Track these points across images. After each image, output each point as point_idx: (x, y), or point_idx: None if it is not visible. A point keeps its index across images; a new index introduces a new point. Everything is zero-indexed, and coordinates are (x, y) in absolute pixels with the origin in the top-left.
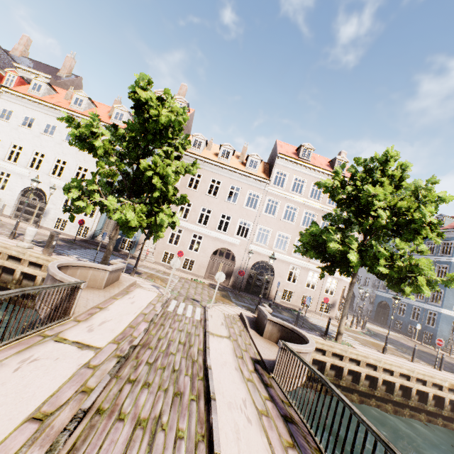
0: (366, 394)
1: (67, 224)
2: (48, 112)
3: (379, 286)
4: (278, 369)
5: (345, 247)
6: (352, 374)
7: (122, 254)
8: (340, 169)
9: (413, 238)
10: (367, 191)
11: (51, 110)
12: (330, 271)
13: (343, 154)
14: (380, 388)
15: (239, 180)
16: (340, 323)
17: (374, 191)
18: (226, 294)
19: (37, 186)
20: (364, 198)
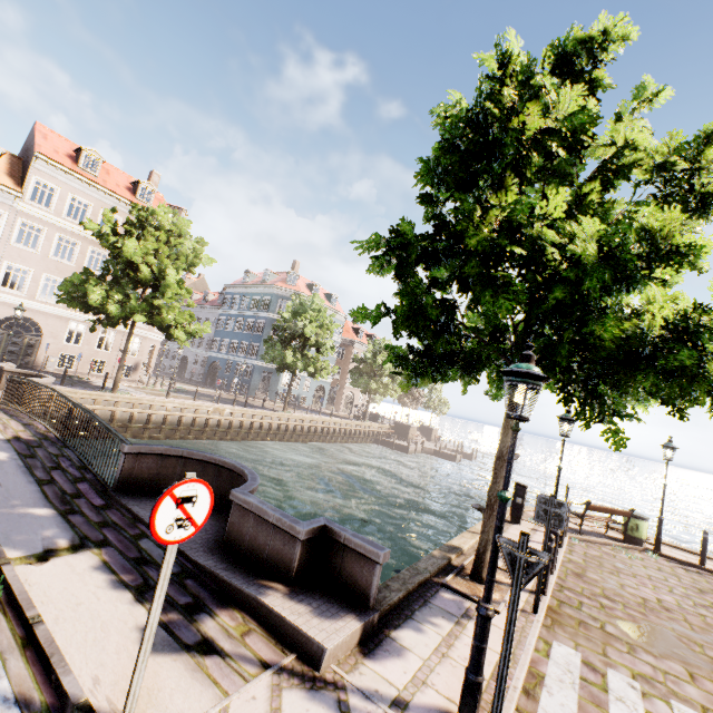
0: (141, 431)
1: None
2: None
3: (213, 347)
4: (5, 395)
5: (107, 299)
6: (126, 417)
7: None
8: (112, 213)
9: (168, 293)
10: (129, 247)
11: None
12: (104, 324)
13: (156, 177)
14: (155, 423)
15: None
16: (117, 375)
17: (135, 248)
18: None
19: None
20: (127, 252)
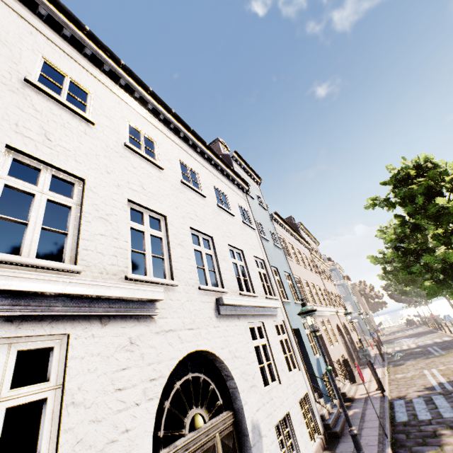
0: None
1: (294, 430)
2: (121, 93)
3: None
4: None
5: None
6: None
7: (351, 407)
8: None
9: None
10: None
11: (125, 92)
12: None
13: None
14: None
15: (302, 248)
16: None
17: None
18: (410, 360)
19: (195, 345)
20: None
